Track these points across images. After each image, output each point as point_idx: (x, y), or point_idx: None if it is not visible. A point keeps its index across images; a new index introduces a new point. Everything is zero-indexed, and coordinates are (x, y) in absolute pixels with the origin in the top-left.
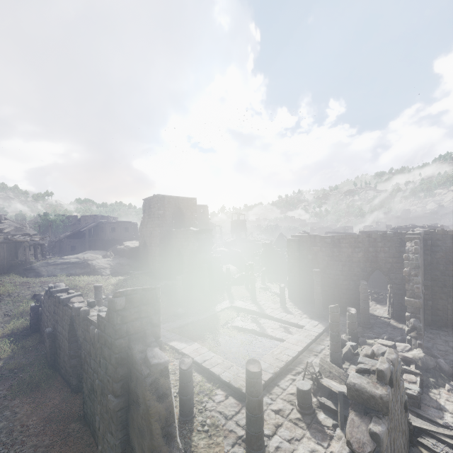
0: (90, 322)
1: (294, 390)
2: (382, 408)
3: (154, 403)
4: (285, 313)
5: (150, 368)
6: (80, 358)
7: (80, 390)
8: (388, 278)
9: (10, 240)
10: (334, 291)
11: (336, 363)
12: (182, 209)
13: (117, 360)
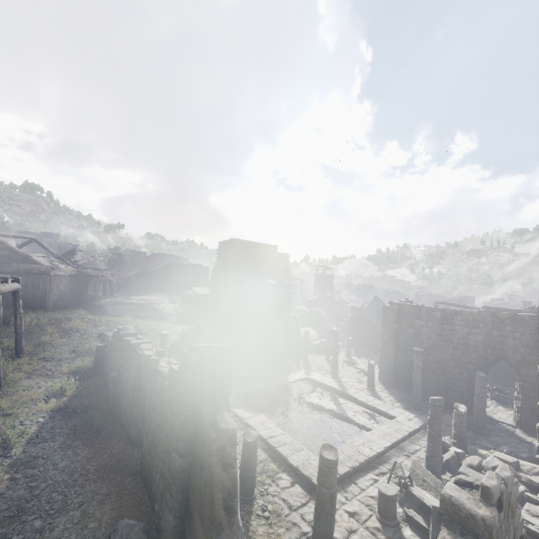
0: (159, 373)
1: (375, 493)
2: (483, 532)
3: (219, 470)
4: (372, 397)
5: (218, 432)
6: (142, 409)
7: (138, 443)
8: (516, 373)
9: (82, 273)
10: (439, 379)
11: (433, 471)
12: (260, 257)
13: (186, 418)
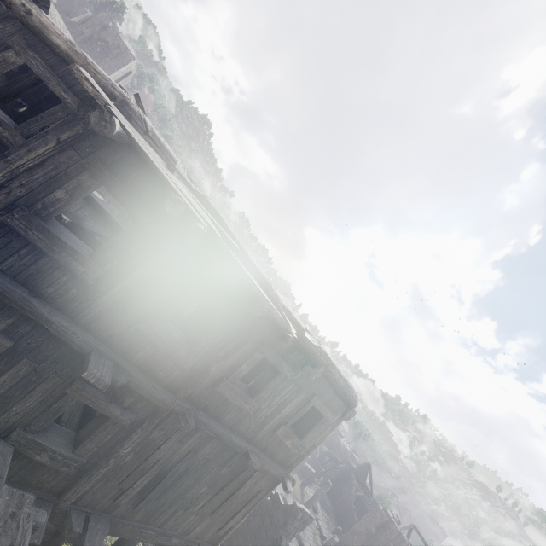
0: None
1: None
2: None
3: None
4: None
5: None
6: None
7: None
8: None
9: None
10: None
11: None
12: None
13: (272, 538)
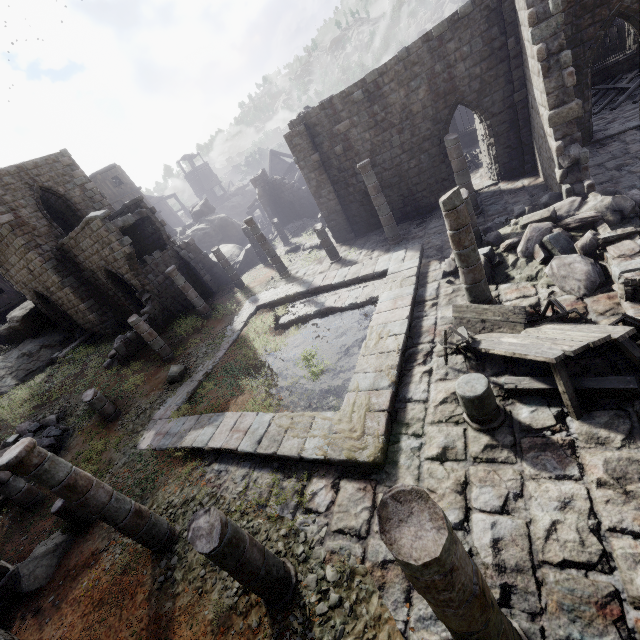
0: None
1: (443, 391)
2: None
3: None
4: (346, 268)
5: None
6: None
7: None
8: (480, 112)
9: None
10: (400, 189)
11: (483, 299)
12: (51, 188)
13: None
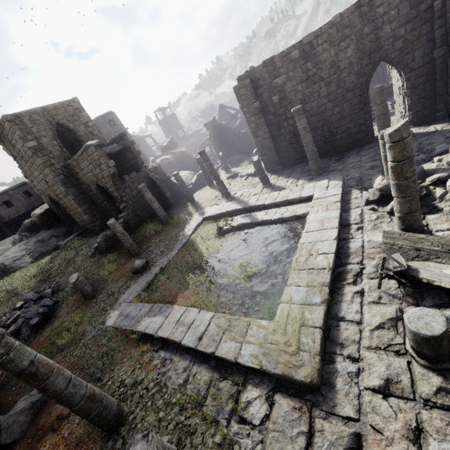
0: None
1: (378, 315)
2: None
3: None
4: (276, 192)
5: None
6: None
7: None
8: (401, 67)
9: None
10: (323, 131)
11: (416, 228)
12: (64, 124)
13: None
